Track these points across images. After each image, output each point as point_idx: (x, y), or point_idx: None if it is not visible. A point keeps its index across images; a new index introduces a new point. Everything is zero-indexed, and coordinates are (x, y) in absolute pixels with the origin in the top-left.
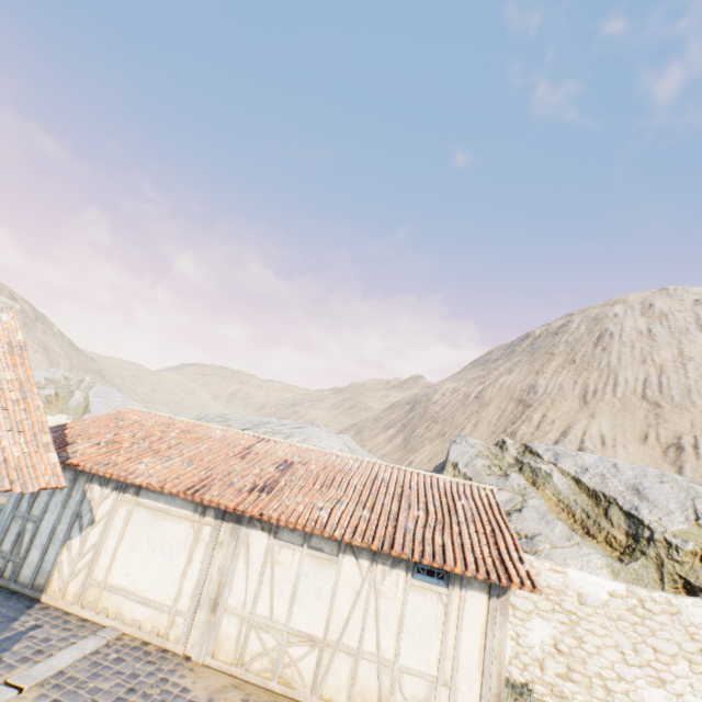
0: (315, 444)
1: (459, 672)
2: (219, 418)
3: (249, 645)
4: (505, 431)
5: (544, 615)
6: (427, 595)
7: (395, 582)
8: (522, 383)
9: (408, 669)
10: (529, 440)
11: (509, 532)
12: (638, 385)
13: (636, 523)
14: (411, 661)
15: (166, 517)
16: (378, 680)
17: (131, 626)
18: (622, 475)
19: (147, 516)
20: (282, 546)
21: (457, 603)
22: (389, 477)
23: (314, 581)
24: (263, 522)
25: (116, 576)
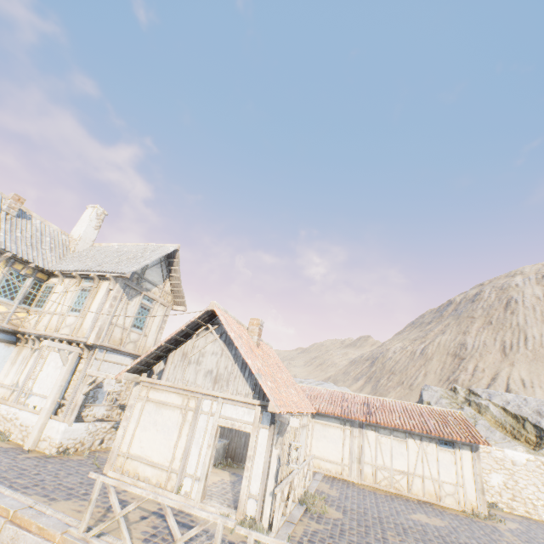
0: None
1: (465, 481)
2: None
3: (377, 476)
4: (448, 379)
5: (497, 471)
6: (446, 452)
7: (432, 448)
8: (454, 341)
9: (444, 481)
10: (468, 385)
11: (474, 428)
12: (543, 339)
13: (539, 430)
14: (445, 478)
15: (329, 427)
16: (433, 486)
17: (326, 471)
18: (529, 405)
19: (321, 426)
20: (382, 436)
21: (459, 455)
22: (412, 408)
23: (398, 449)
24: (371, 427)
25: (314, 451)
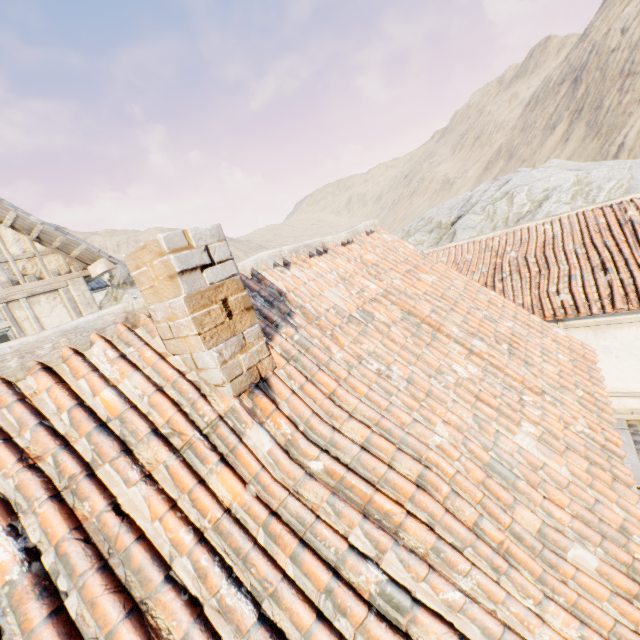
0: (544, 189)
1: None
2: (421, 222)
3: None
4: None
5: None
6: None
7: None
8: None
9: None
10: None
11: None
12: None
13: None
14: None
15: (614, 327)
16: None
17: (629, 414)
18: None
19: (586, 333)
20: None
21: None
22: None
23: None
24: None
25: None
